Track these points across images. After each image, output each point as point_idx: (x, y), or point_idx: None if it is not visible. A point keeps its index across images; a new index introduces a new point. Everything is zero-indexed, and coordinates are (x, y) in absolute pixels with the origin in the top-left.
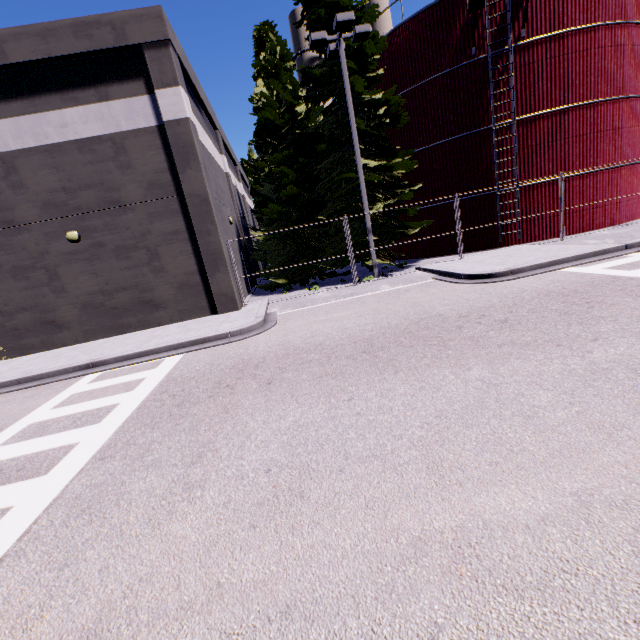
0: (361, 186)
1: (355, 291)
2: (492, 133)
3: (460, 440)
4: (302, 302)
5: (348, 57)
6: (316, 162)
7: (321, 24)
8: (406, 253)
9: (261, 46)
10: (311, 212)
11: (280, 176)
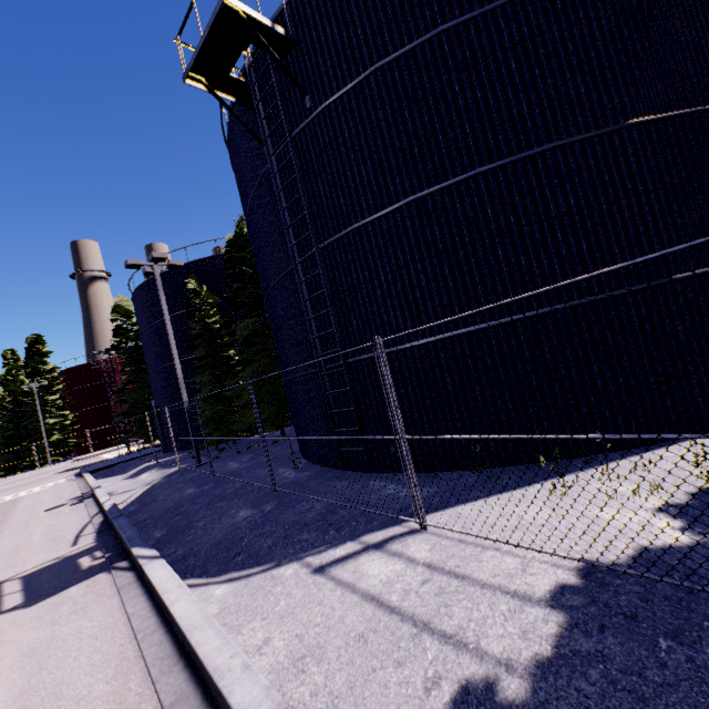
0: (43, 431)
1: (34, 471)
2: (112, 405)
3: (12, 485)
4: (7, 479)
5: (43, 386)
6: (27, 420)
7: (32, 374)
8: (86, 451)
9: (7, 359)
10: (22, 440)
11: (6, 427)
